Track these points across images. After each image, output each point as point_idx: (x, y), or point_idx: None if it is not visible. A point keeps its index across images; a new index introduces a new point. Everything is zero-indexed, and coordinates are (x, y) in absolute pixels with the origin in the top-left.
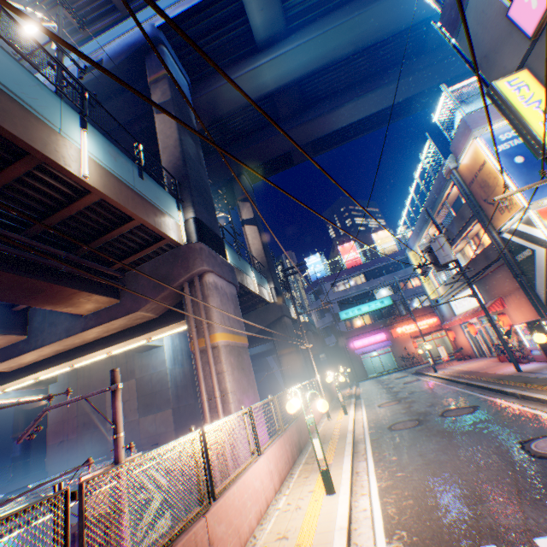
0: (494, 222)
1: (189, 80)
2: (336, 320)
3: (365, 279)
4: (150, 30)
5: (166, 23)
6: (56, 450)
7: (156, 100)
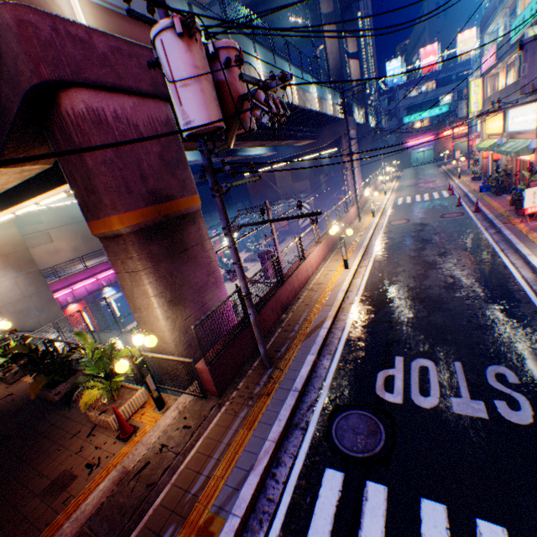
0: None
1: None
2: (399, 125)
3: (434, 87)
4: None
5: None
6: (254, 197)
7: (323, 10)
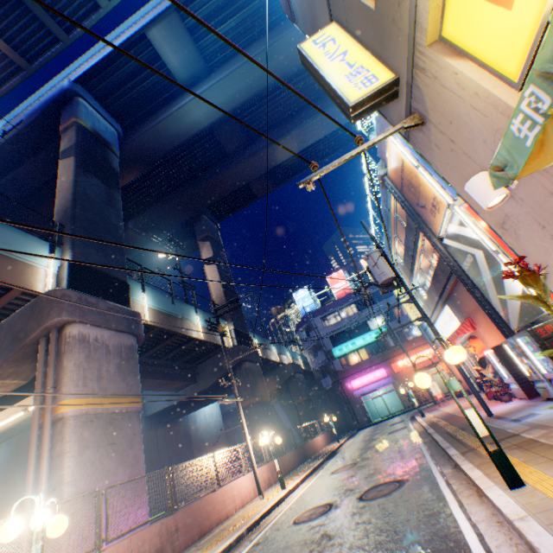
0: (432, 228)
1: (119, 128)
2: (329, 358)
3: (357, 308)
4: (66, 84)
5: (81, 76)
6: None
7: (63, 147)
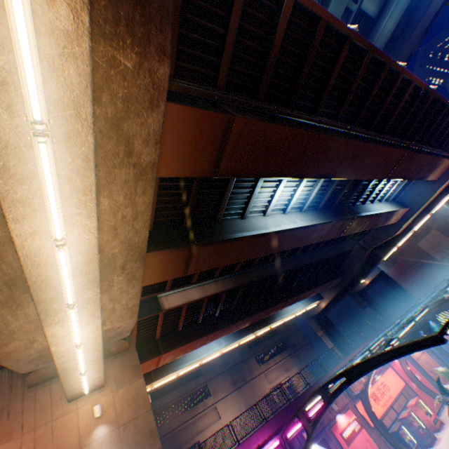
0: None
1: None
2: None
3: None
4: None
5: None
6: (412, 287)
7: None
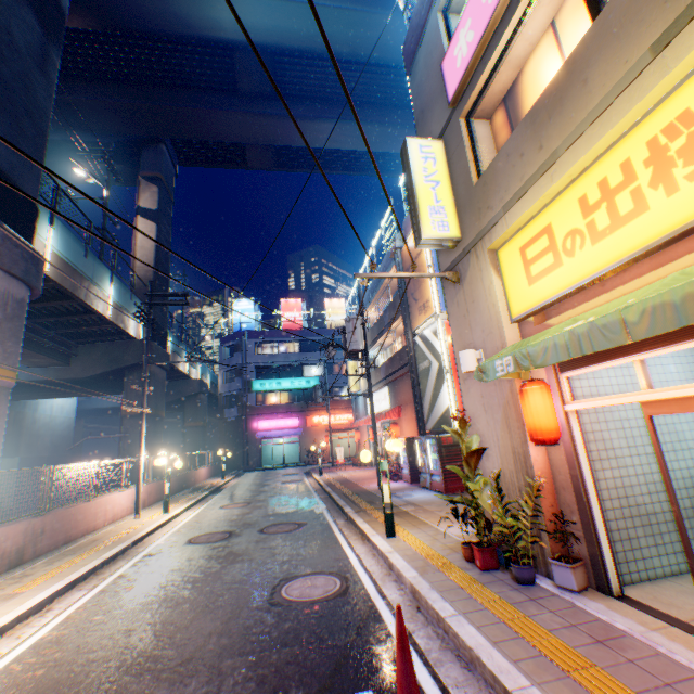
0: (414, 322)
1: None
2: (246, 390)
3: (300, 348)
4: None
5: None
6: None
7: None
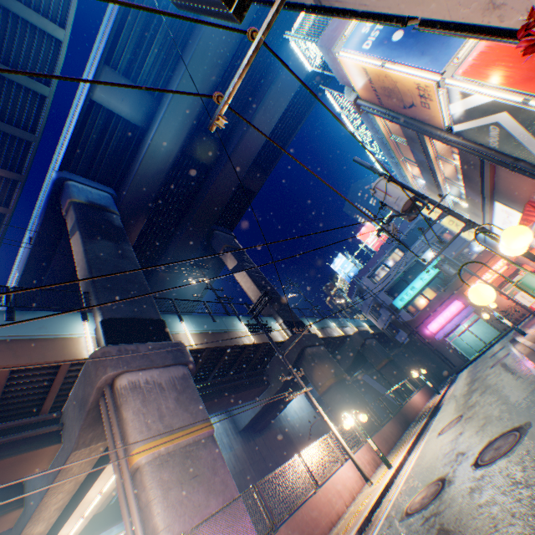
0: (433, 122)
1: (111, 190)
2: (393, 313)
3: (400, 252)
4: (54, 176)
5: (62, 163)
6: None
7: (70, 227)
